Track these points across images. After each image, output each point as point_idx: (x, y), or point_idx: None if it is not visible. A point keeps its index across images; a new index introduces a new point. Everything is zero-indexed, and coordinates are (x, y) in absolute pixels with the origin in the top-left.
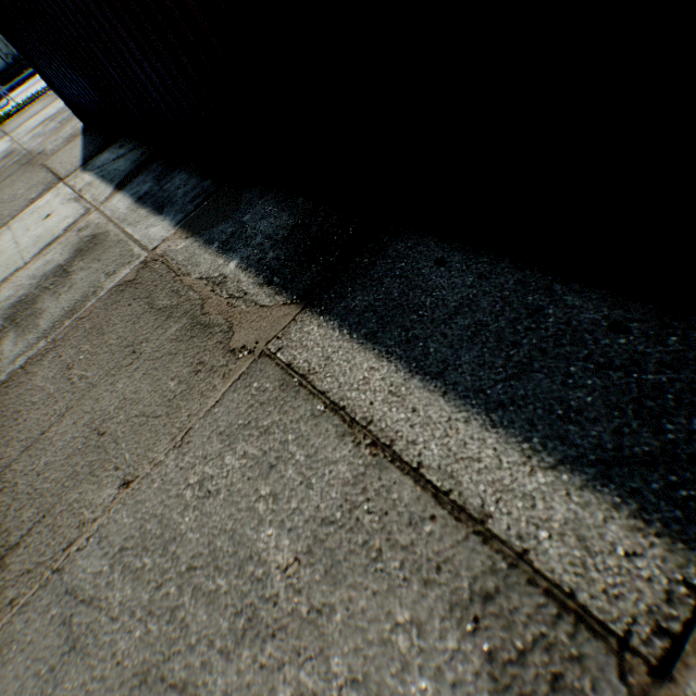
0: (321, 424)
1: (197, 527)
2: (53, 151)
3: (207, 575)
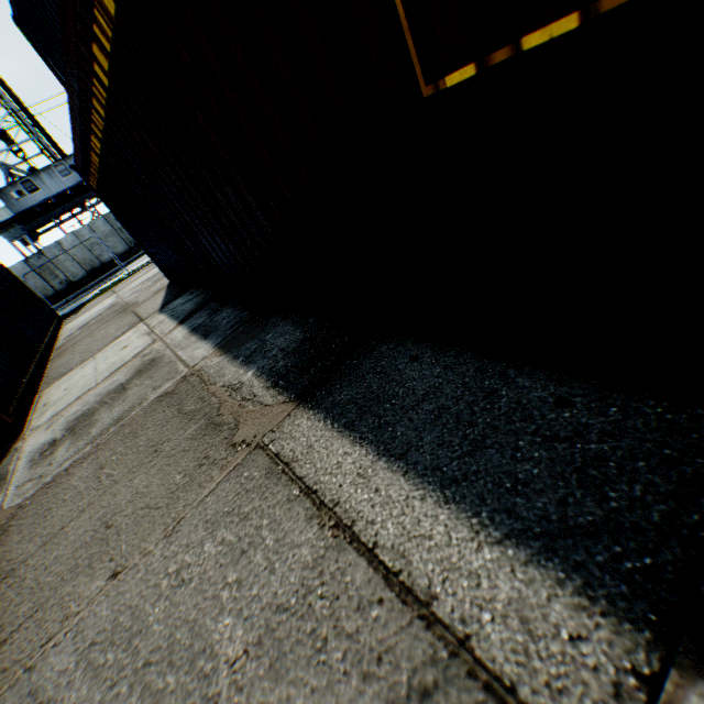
0: (293, 508)
1: (163, 618)
2: (143, 301)
3: (159, 671)
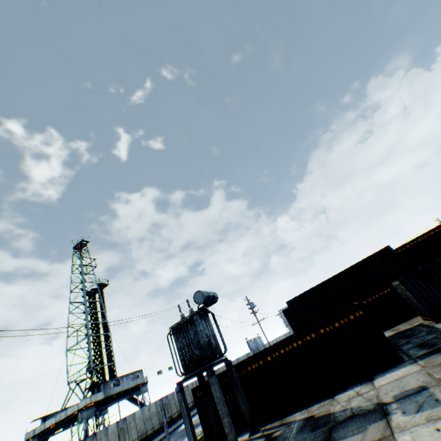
0: None
1: None
2: None
3: None
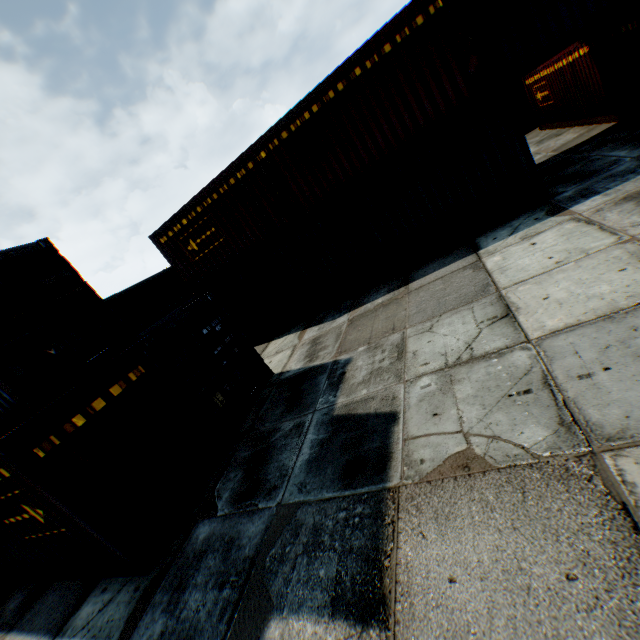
0: None
1: None
2: None
3: None
